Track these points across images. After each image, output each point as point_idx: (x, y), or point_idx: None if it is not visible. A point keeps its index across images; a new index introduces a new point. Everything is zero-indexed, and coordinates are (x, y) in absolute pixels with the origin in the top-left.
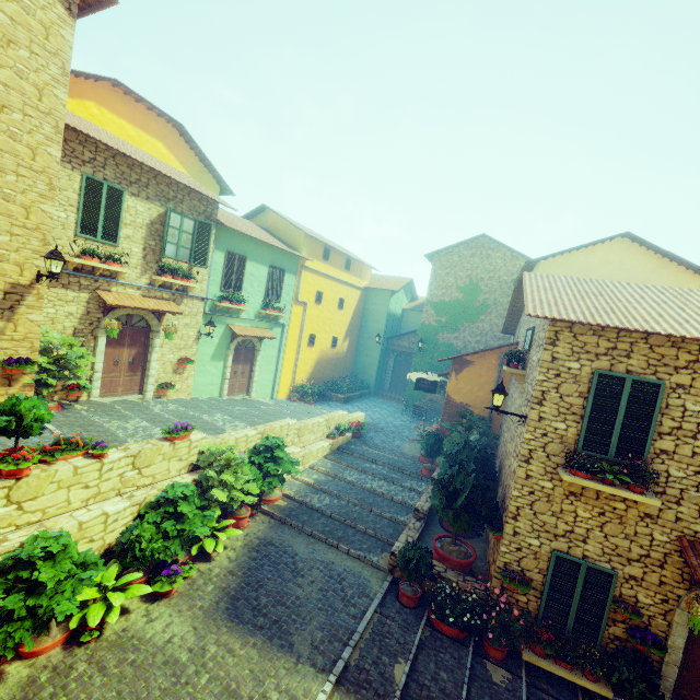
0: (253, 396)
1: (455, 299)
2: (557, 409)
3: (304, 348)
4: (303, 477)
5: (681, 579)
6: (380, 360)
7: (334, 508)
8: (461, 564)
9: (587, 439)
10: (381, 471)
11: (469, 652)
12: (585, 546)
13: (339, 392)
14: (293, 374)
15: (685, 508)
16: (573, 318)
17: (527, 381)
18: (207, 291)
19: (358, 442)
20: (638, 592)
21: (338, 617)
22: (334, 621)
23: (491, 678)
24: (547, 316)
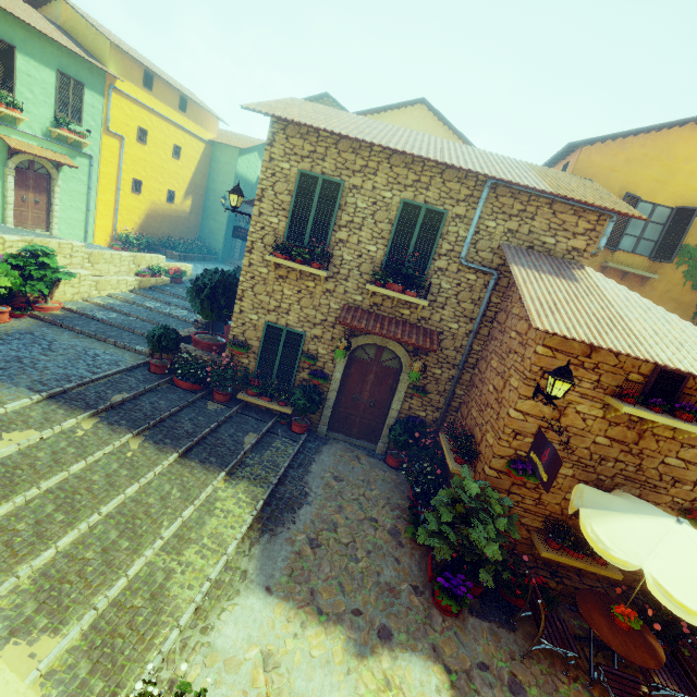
0: (56, 234)
1: None
2: (272, 206)
3: (127, 193)
4: (95, 300)
5: (344, 334)
6: (228, 226)
7: (117, 320)
8: (209, 346)
9: (291, 230)
10: (186, 305)
11: (197, 396)
12: (288, 317)
13: (175, 249)
14: (114, 221)
15: (350, 283)
16: (277, 115)
17: None
18: None
19: (176, 286)
20: (319, 347)
21: (76, 371)
22: (69, 373)
23: (207, 407)
24: (255, 109)
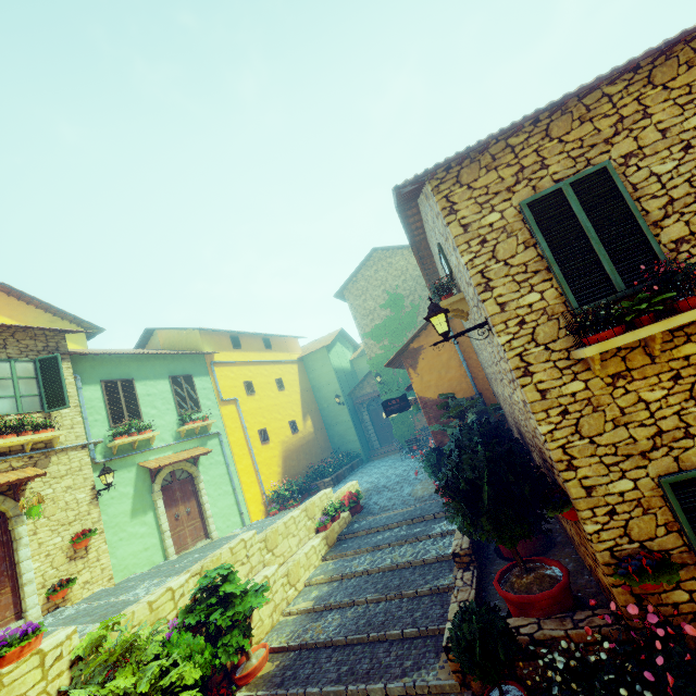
0: (215, 536)
1: (385, 317)
2: (512, 281)
3: (259, 448)
4: (297, 605)
5: None
6: (353, 420)
7: (348, 625)
8: (553, 599)
9: (576, 289)
10: (398, 535)
11: None
12: (695, 441)
13: (324, 476)
14: (259, 484)
15: None
16: (448, 158)
17: (466, 294)
18: (89, 436)
19: (361, 517)
20: None
21: None
22: None
23: None
24: (417, 174)
